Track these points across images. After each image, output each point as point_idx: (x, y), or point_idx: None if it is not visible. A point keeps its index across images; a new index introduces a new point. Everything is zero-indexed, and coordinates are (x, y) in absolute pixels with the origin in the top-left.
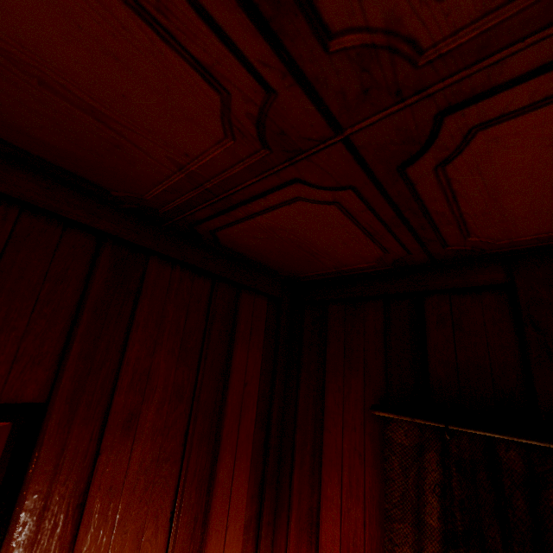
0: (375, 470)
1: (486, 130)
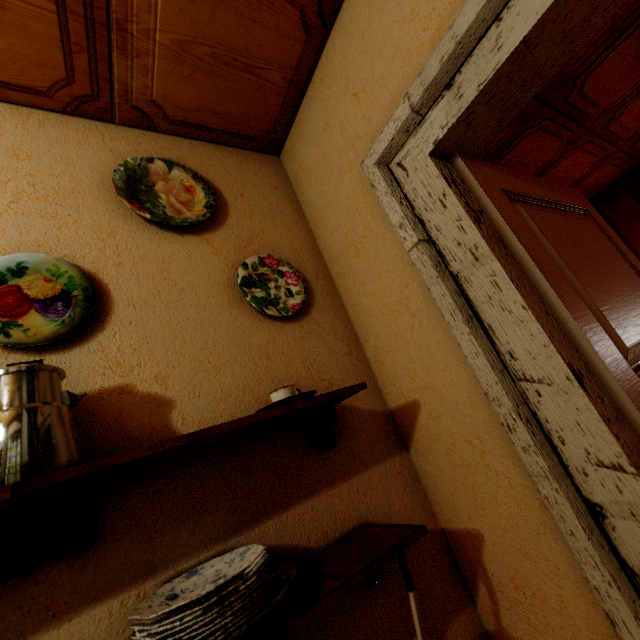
0: None
1: None
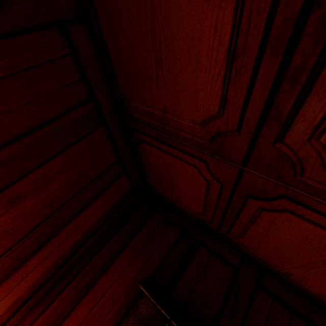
0: (115, 316)
1: (291, 214)
